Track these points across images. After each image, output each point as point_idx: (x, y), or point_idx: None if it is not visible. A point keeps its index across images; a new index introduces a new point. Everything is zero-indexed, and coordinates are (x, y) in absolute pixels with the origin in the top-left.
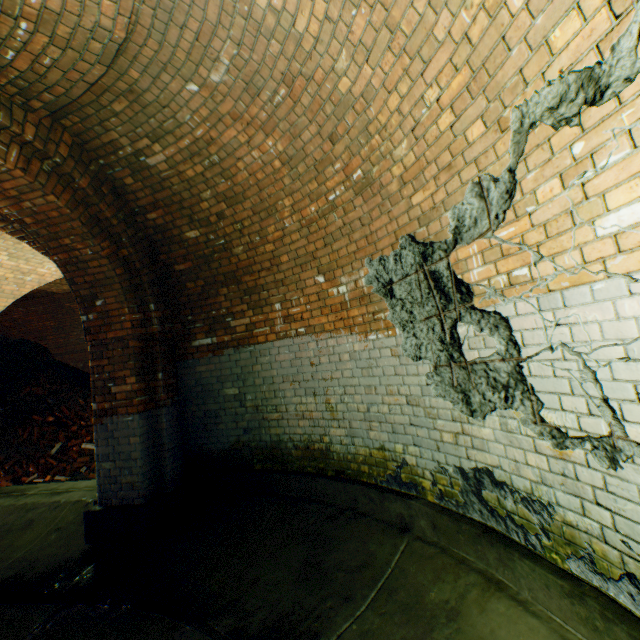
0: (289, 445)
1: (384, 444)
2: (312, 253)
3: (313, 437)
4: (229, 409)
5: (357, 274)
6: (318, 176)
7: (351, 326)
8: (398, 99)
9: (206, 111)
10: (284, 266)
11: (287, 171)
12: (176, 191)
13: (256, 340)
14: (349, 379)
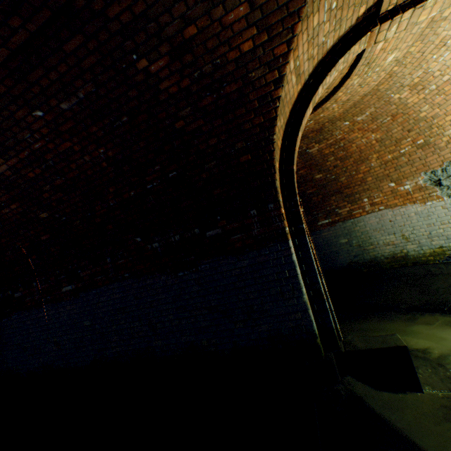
0: (381, 258)
1: (441, 245)
2: (386, 174)
3: (395, 252)
4: (343, 249)
5: (416, 179)
6: (396, 144)
7: (414, 201)
8: (450, 118)
9: (347, 129)
10: (368, 182)
11: (378, 144)
12: (316, 160)
13: (354, 217)
14: (415, 223)
